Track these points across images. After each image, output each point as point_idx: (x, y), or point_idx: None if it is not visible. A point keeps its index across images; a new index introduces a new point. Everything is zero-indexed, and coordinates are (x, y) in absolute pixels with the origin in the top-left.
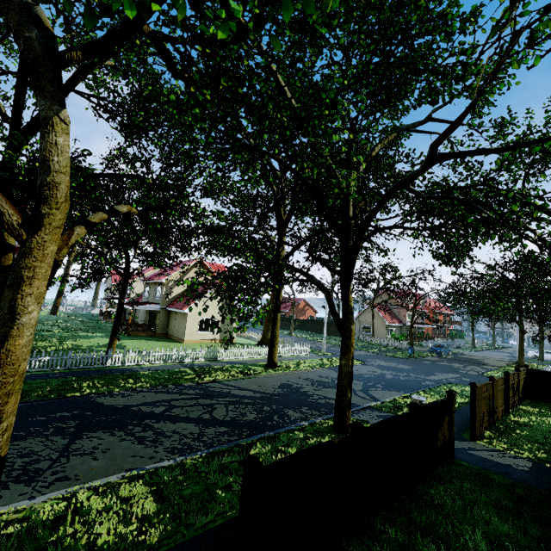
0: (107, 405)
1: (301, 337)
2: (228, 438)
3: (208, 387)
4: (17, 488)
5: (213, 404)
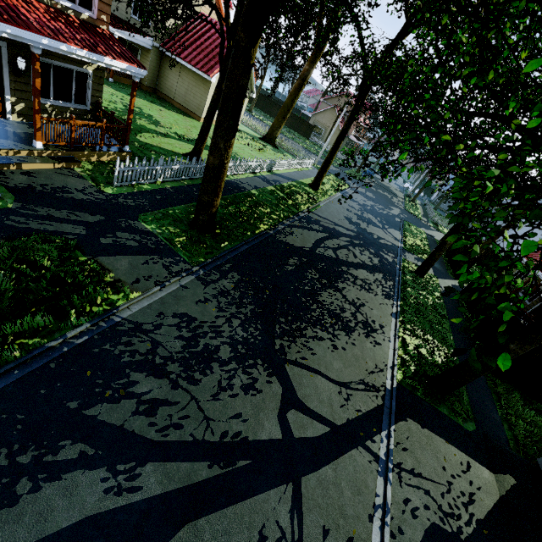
0: (298, 247)
1: (265, 122)
2: (391, 283)
3: (318, 221)
4: (377, 336)
5: (346, 246)
